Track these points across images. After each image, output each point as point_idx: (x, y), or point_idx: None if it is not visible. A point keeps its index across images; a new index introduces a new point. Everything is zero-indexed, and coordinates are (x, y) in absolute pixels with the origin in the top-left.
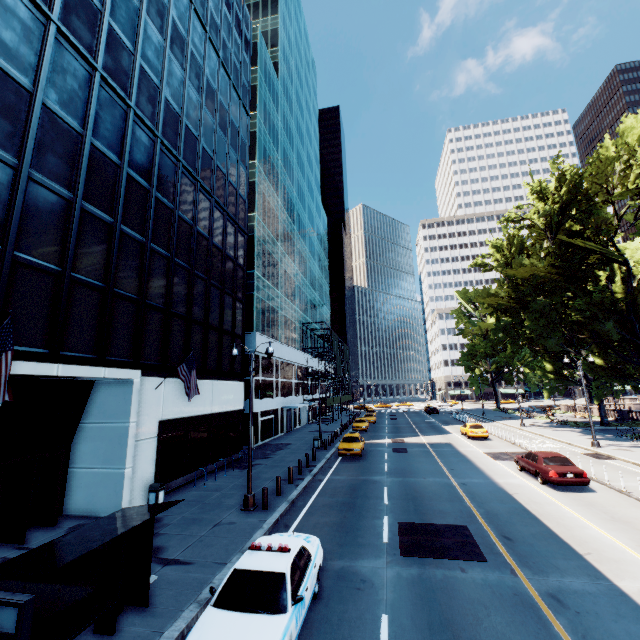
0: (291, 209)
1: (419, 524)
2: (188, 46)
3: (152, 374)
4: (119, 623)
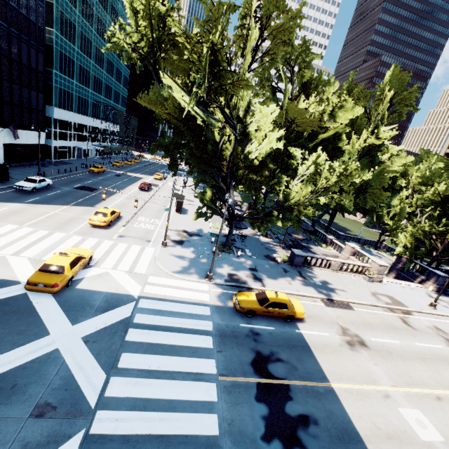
0: (90, 15)
1: (87, 187)
2: None
3: None
4: (3, 182)
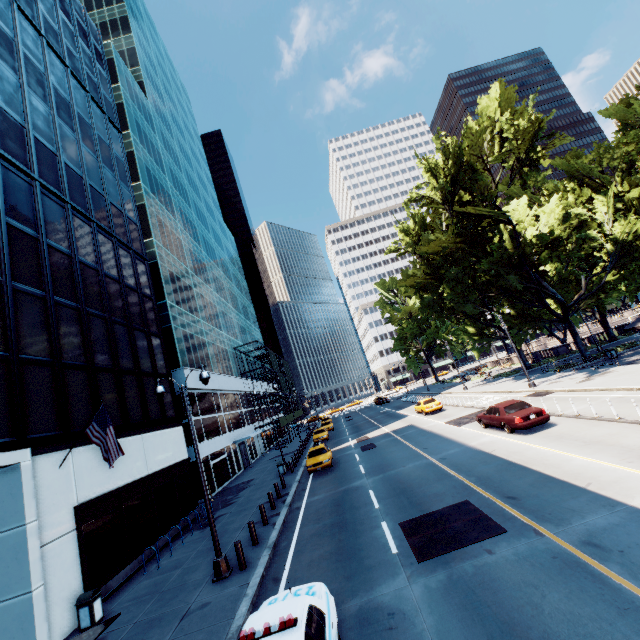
0: (193, 231)
1: (421, 517)
2: (18, 47)
3: (50, 449)
4: None
